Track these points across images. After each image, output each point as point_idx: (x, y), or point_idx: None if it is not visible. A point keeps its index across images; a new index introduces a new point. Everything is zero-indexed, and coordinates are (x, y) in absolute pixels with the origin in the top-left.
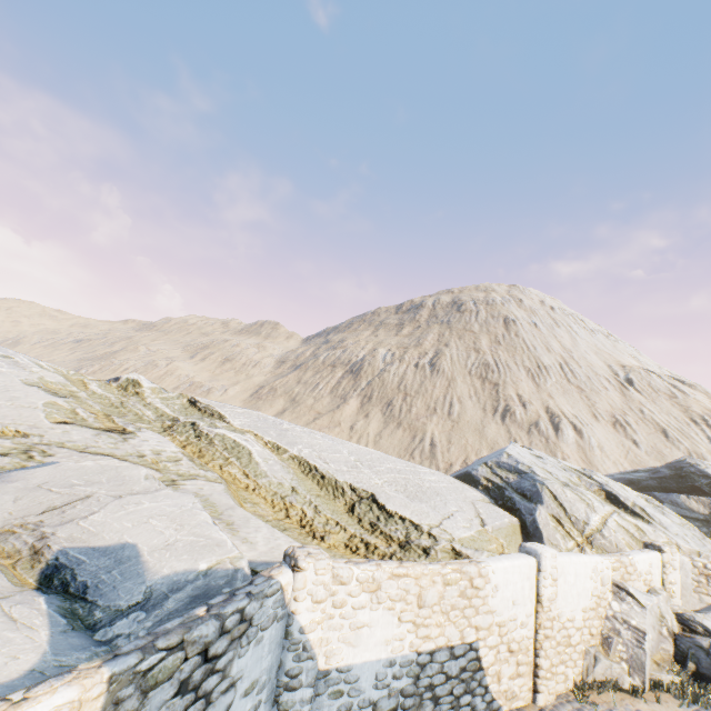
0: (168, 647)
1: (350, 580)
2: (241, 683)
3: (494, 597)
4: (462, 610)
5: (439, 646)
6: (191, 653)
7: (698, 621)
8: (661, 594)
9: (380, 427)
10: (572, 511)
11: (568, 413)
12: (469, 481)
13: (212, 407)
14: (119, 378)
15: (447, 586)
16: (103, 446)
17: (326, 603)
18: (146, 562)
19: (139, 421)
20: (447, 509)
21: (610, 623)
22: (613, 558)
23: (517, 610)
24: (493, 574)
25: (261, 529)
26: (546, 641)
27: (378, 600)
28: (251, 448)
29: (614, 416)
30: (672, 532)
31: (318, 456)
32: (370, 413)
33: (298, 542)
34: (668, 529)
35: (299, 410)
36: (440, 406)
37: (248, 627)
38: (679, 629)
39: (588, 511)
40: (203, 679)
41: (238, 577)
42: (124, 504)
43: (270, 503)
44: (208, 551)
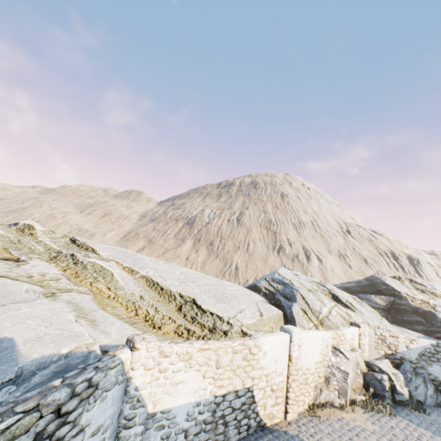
0: (25, 410)
1: (171, 354)
2: (89, 428)
3: (264, 358)
4: (244, 368)
5: (229, 391)
6: (46, 413)
7: (376, 365)
8: (358, 351)
9: (205, 258)
10: (313, 306)
11: (315, 250)
12: (255, 290)
13: (87, 244)
14: (18, 223)
15: (235, 354)
16: (0, 270)
17: (154, 370)
18: (19, 350)
19: (31, 253)
20: (240, 307)
21: (330, 369)
22: (333, 332)
23: (277, 365)
24: (264, 345)
25: (115, 323)
26: (293, 383)
27: (190, 365)
28: (113, 271)
29: (340, 251)
30: (366, 316)
31: (159, 275)
32: (199, 250)
33: (142, 331)
34: (363, 314)
35: (153, 247)
36: (242, 245)
37: (94, 390)
38: (366, 370)
39: (321, 305)
40: (57, 429)
41: (91, 356)
42: (6, 310)
43: (125, 307)
44: (69, 340)
